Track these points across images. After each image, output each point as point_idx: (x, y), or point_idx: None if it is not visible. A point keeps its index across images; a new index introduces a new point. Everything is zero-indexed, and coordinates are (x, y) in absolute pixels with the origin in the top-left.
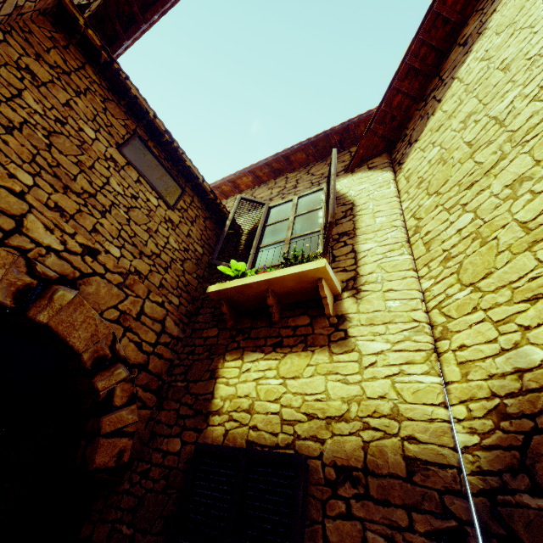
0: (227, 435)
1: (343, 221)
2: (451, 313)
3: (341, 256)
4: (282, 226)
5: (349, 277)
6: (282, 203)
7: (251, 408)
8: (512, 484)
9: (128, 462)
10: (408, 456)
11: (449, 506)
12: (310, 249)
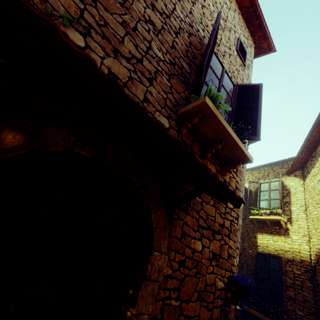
0: (263, 251)
1: (286, 197)
2: (312, 234)
3: (286, 210)
4: (266, 193)
5: (288, 218)
6: (264, 182)
7: (267, 246)
8: (316, 265)
9: (240, 253)
10: (301, 259)
11: (307, 267)
12: (276, 211)
